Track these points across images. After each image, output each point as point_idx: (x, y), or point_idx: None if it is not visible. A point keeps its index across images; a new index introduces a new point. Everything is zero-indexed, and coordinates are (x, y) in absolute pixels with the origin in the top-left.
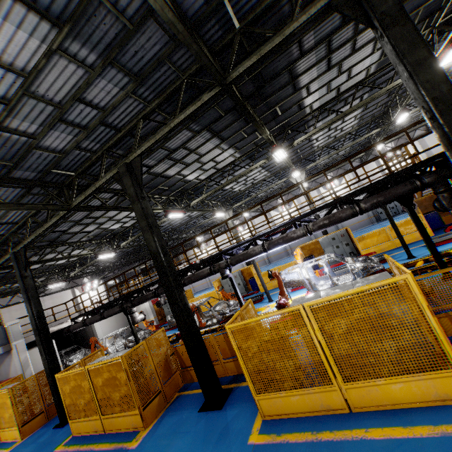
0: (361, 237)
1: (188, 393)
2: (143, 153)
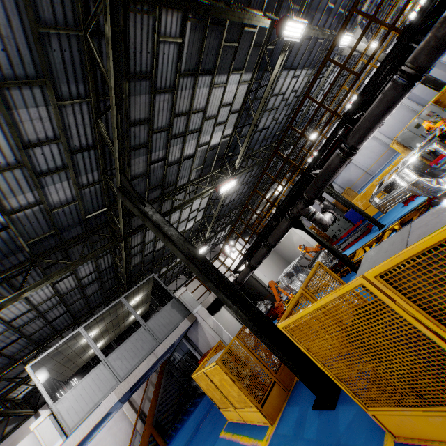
0: None
1: None
2: None
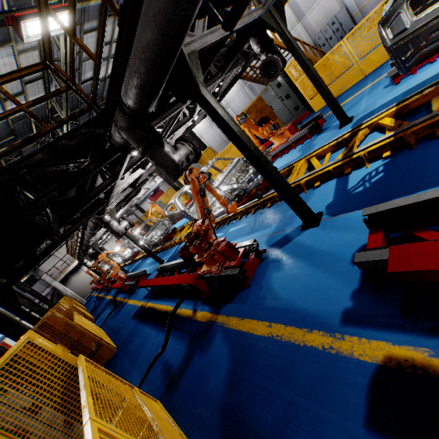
0: None
1: None
2: None
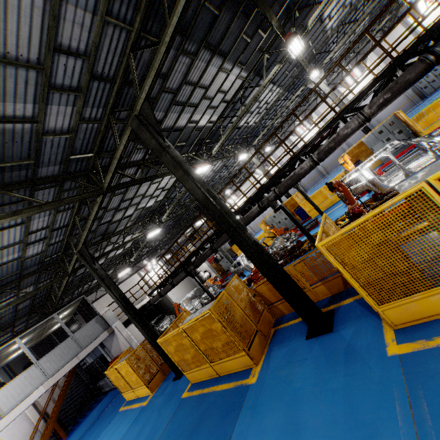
0: (418, 115)
1: (285, 326)
2: (149, 95)
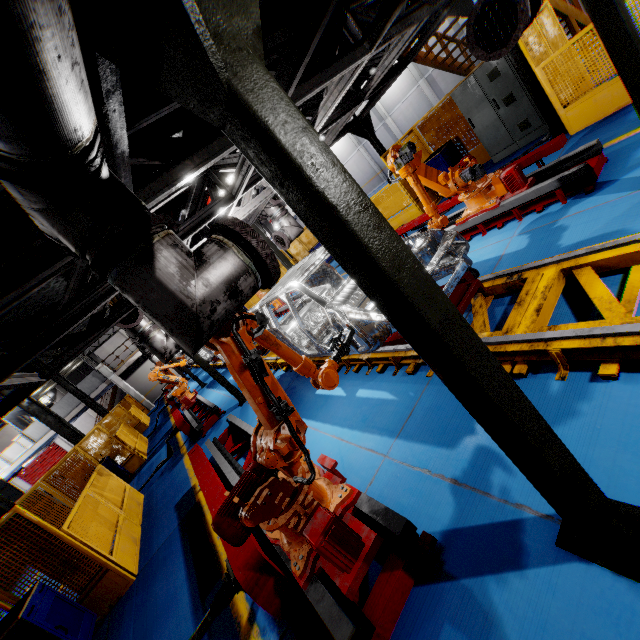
0: None
1: None
2: None
